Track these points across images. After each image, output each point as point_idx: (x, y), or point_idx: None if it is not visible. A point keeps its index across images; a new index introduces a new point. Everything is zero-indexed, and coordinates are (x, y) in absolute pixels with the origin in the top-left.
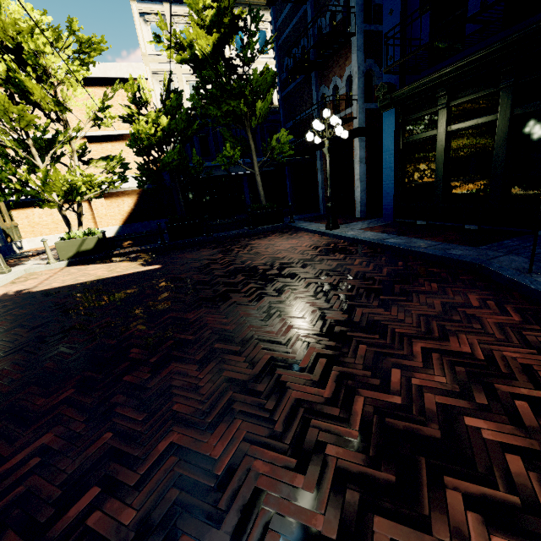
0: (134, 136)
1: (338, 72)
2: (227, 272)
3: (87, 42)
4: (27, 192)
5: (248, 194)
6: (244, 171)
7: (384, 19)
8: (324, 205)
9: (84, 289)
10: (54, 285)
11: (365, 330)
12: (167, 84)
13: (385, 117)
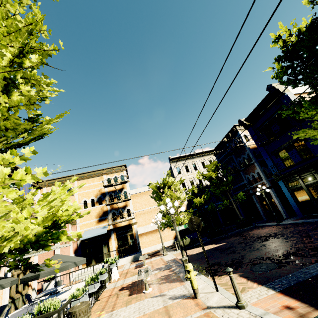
0: (195, 202)
1: (252, 171)
2: (256, 238)
3: (181, 181)
4: (170, 225)
5: (220, 218)
6: (218, 208)
7: (265, 160)
8: (264, 216)
9: (212, 250)
10: (196, 252)
11: (314, 234)
12: (199, 186)
13: (279, 183)
